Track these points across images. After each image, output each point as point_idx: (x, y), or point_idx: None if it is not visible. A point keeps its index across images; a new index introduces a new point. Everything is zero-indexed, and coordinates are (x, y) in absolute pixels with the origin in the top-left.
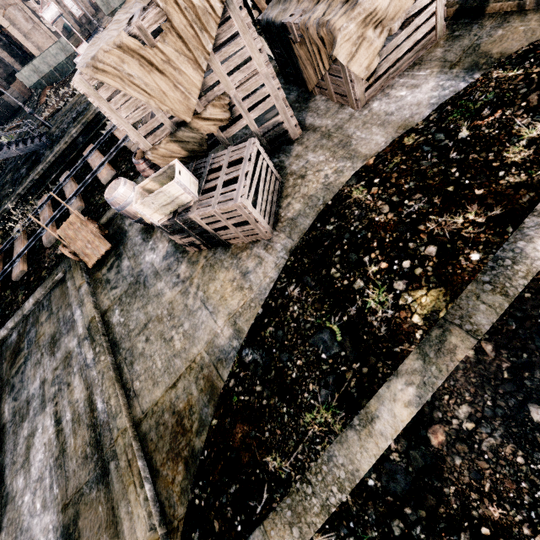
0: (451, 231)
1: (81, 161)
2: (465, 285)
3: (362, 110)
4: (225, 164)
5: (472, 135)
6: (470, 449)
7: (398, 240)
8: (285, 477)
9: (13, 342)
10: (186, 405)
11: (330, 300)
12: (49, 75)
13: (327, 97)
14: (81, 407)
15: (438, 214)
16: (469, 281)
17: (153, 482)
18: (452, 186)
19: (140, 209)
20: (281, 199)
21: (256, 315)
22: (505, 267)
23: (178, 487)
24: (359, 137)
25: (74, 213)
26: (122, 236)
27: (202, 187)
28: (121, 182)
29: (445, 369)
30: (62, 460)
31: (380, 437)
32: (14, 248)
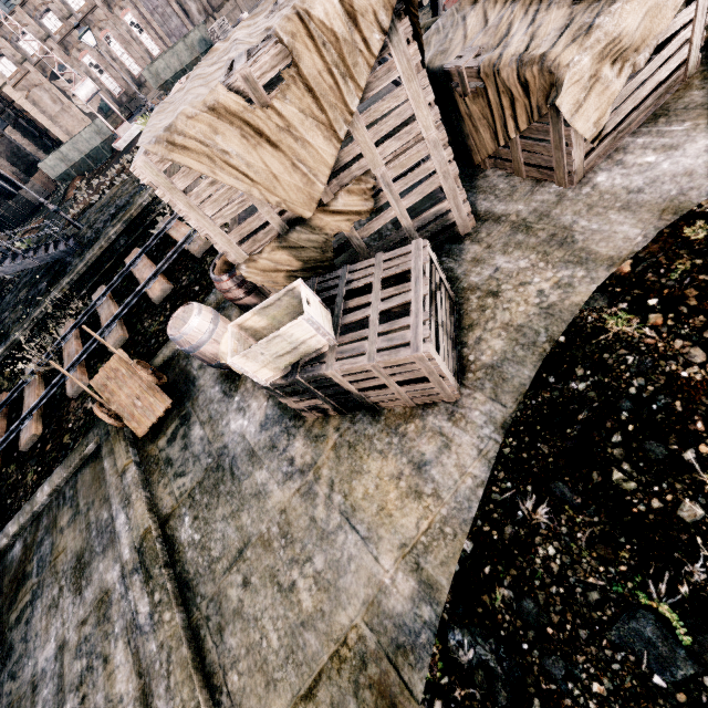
0: None
1: (123, 272)
2: None
3: (578, 186)
4: (377, 283)
5: None
6: None
7: None
8: None
9: (16, 559)
10: None
11: (631, 542)
12: (80, 163)
13: (507, 171)
14: None
15: None
16: None
17: None
18: None
19: (240, 364)
20: (462, 331)
21: (460, 555)
22: None
23: None
24: (586, 229)
25: (117, 354)
26: (189, 386)
27: (339, 321)
28: (193, 310)
29: None
30: None
31: None
32: (25, 398)
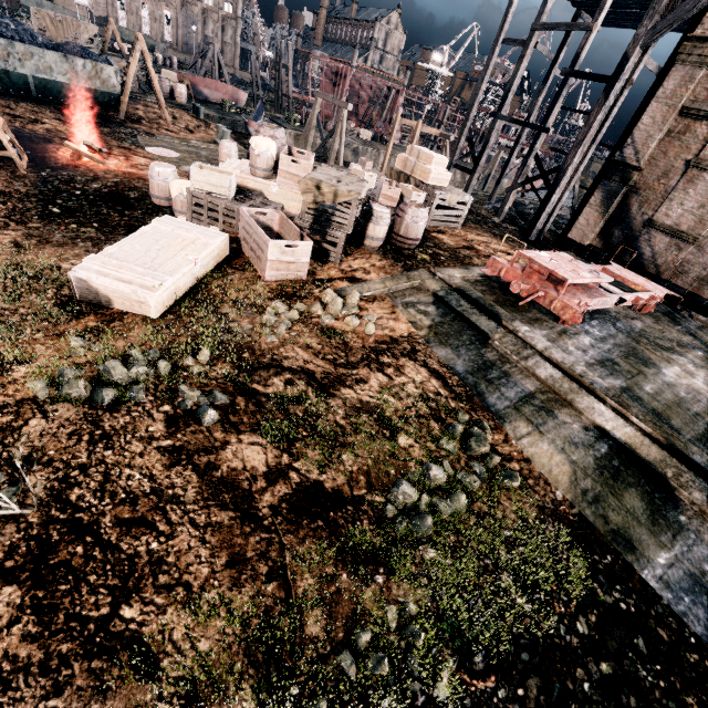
0: None
1: None
2: None
3: None
4: None
5: None
6: None
7: None
8: None
9: None
10: None
11: None
12: None
13: None
14: None
15: None
16: None
17: None
18: None
19: None
20: None
21: None
22: None
23: None
24: None
25: None
26: None
27: None
28: None
29: None
30: None
31: None
32: None
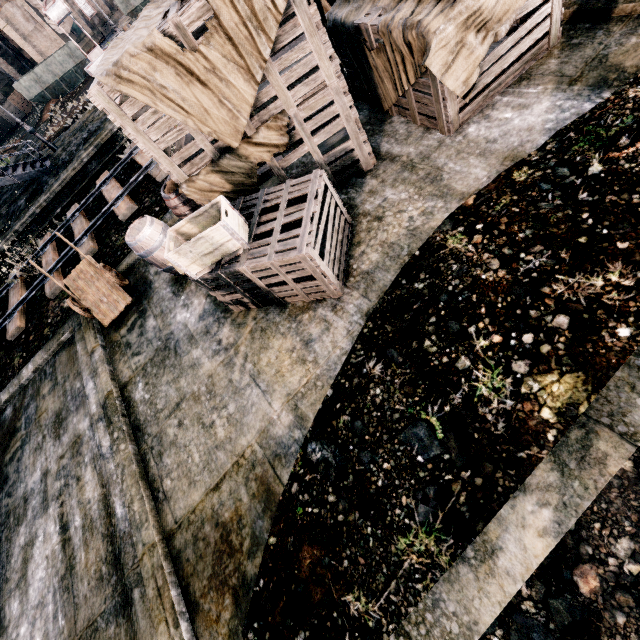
0: (588, 296)
1: (93, 192)
2: (612, 370)
3: (454, 135)
4: (284, 203)
5: (608, 170)
6: (637, 602)
7: (515, 305)
8: (374, 626)
9: (8, 419)
10: (233, 515)
11: (425, 383)
12: (54, 86)
13: (408, 118)
14: (94, 510)
15: (567, 273)
16: (618, 365)
17: (191, 618)
18: (585, 236)
19: (174, 259)
20: (352, 247)
21: (324, 398)
22: None
23: (225, 628)
24: (452, 170)
25: (86, 258)
26: (146, 288)
27: (253, 231)
28: (146, 222)
29: (593, 485)
30: (70, 580)
31: (505, 577)
32: (10, 298)
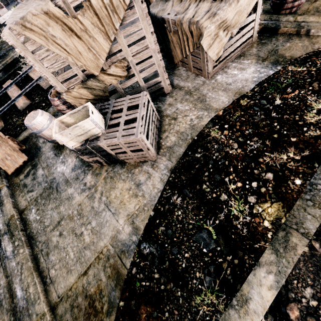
0: (280, 164)
1: (1, 91)
2: (295, 201)
3: (210, 79)
4: (125, 108)
5: (283, 103)
6: None
7: (247, 167)
8: None
9: None
10: (96, 289)
11: (204, 208)
12: None
13: (187, 68)
14: (0, 294)
15: (270, 152)
16: (297, 198)
17: None
18: (276, 134)
19: (59, 138)
20: (161, 133)
21: (149, 217)
22: (318, 190)
23: None
24: (210, 97)
25: None
26: (37, 151)
27: (107, 123)
28: (38, 113)
29: (292, 260)
30: None
31: (254, 314)
32: None
